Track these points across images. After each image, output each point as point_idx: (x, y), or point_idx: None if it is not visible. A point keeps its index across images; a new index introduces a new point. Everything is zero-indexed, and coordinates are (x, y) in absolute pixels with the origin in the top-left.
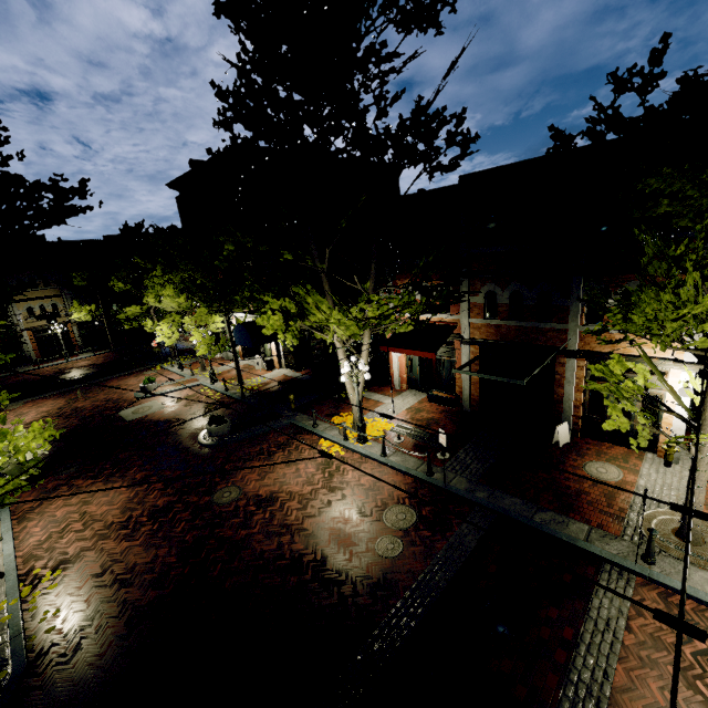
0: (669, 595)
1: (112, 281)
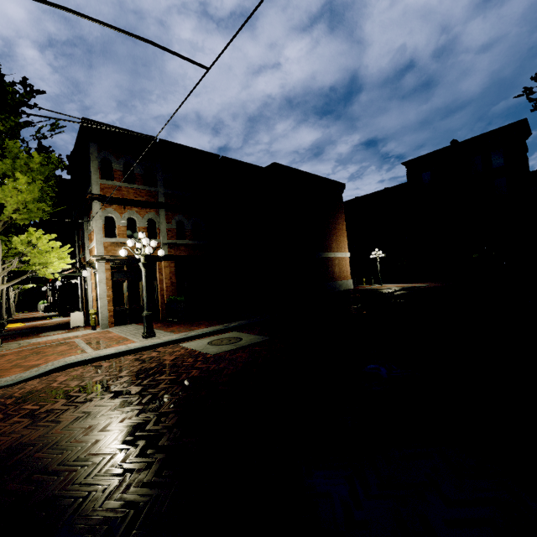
0: None
1: None
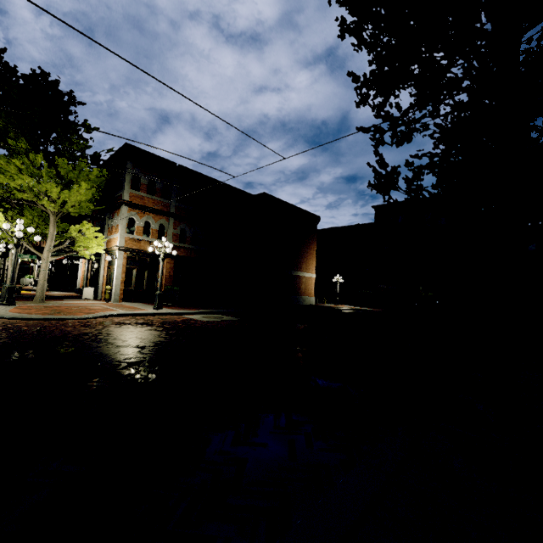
0: None
1: None
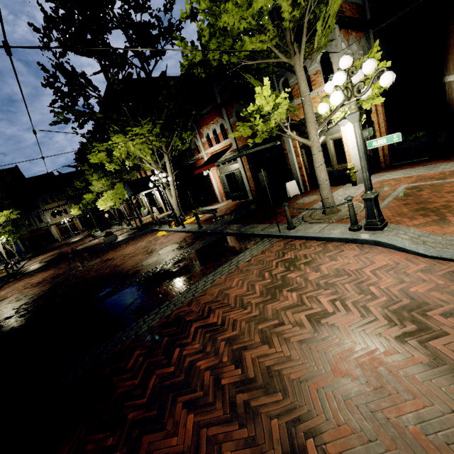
0: (292, 241)
1: (74, 182)
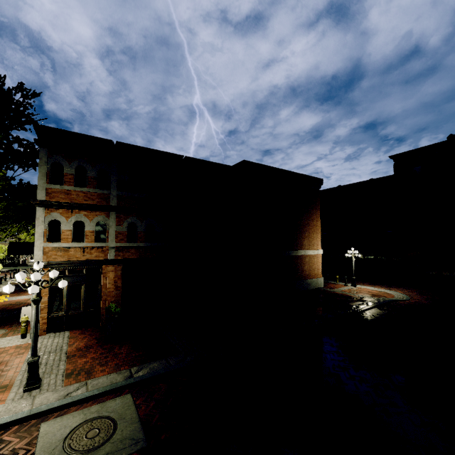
0: None
1: None
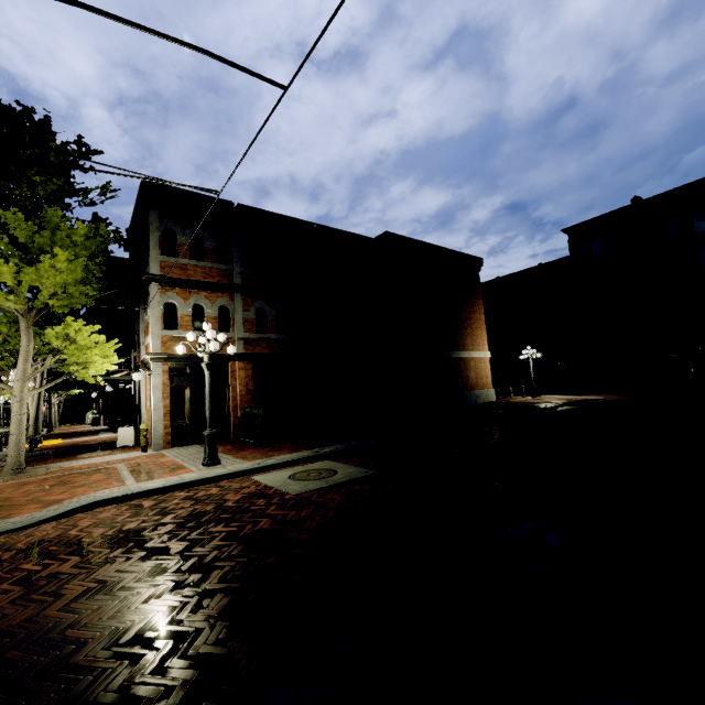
0: None
1: None
